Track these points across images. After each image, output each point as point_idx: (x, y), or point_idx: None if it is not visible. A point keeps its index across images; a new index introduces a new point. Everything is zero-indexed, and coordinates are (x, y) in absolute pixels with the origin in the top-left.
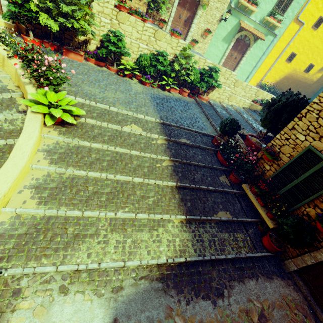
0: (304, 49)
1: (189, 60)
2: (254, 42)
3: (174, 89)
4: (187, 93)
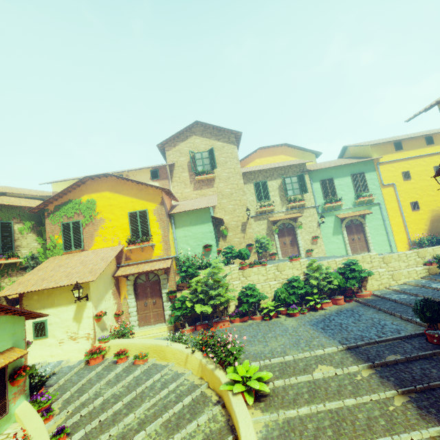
0: (418, 194)
1: (321, 270)
2: (363, 219)
3: (325, 303)
4: (342, 299)
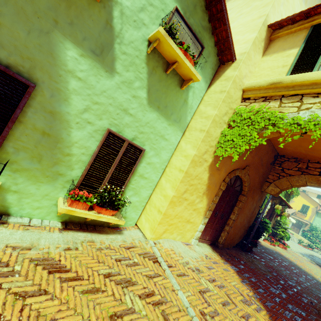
0: None
1: None
2: None
3: None
4: None
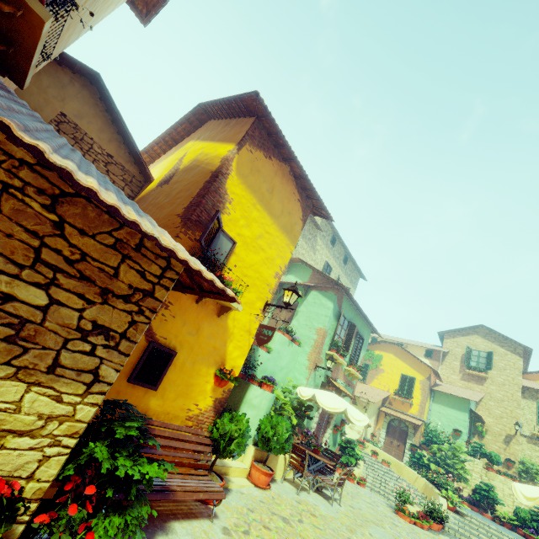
0: None
1: None
2: None
3: None
4: None
